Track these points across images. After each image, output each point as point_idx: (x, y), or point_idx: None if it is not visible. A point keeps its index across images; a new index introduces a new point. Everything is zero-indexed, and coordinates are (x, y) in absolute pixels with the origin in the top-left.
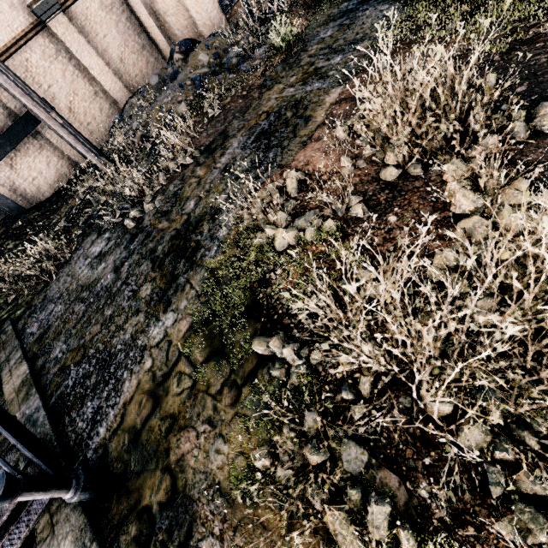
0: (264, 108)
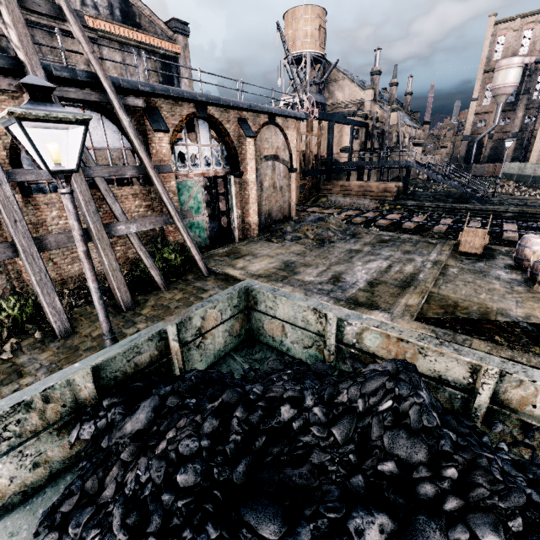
0: None
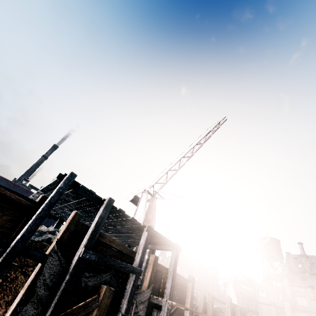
0: None
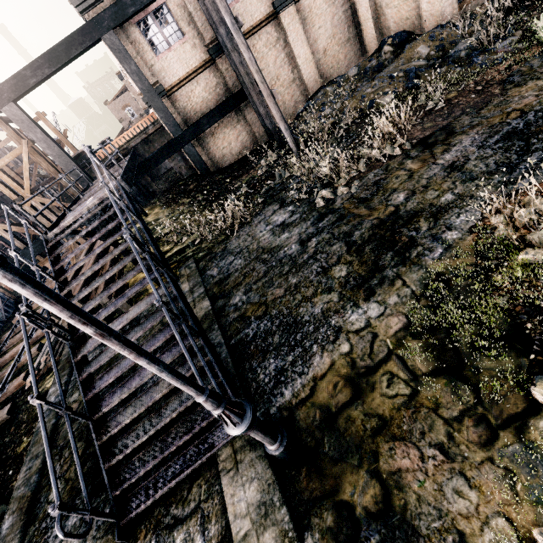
0: (514, 105)
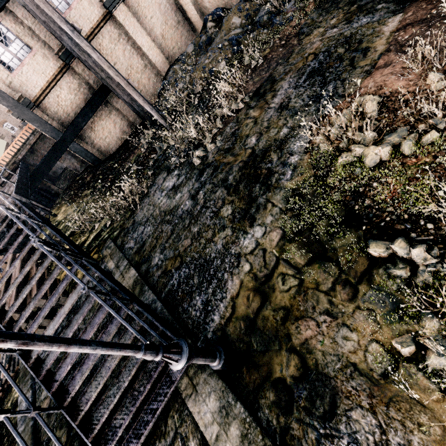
0: (309, 50)
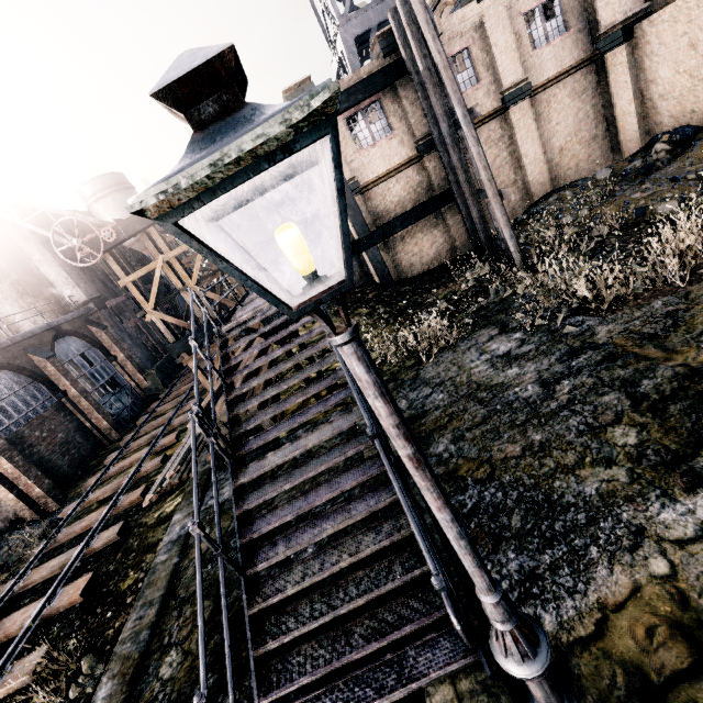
0: None
